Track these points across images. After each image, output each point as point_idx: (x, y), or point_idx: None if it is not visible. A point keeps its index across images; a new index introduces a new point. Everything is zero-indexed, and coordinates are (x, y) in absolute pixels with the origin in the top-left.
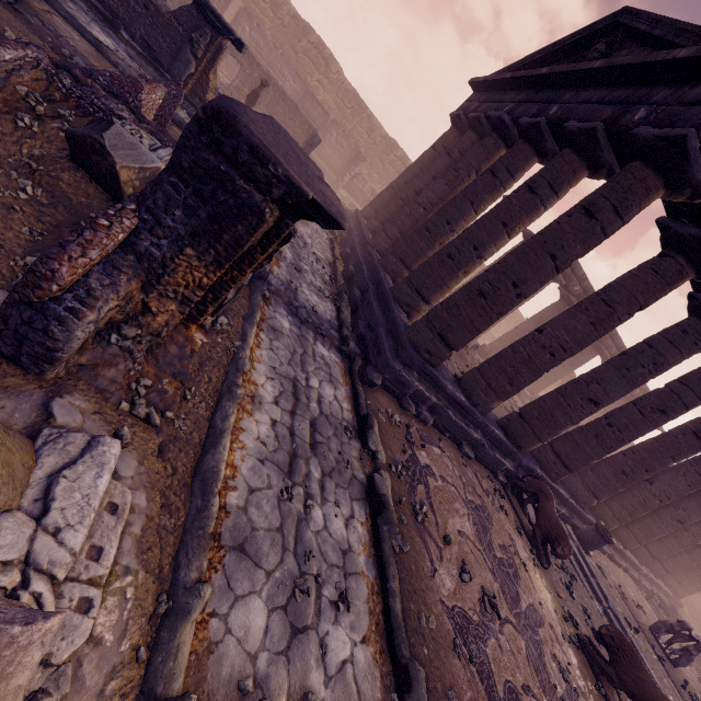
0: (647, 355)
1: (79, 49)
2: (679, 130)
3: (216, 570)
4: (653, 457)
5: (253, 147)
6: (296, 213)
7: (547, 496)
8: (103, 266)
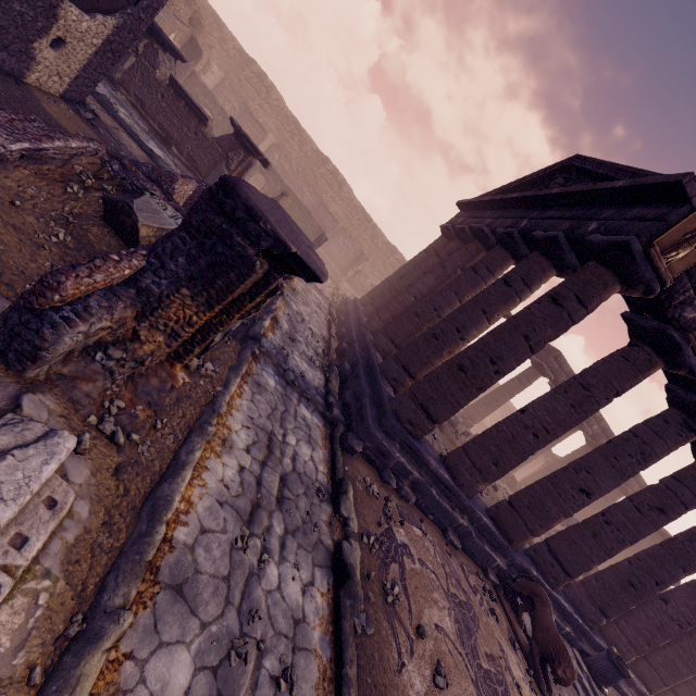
0: (633, 444)
1: (134, 154)
2: (623, 237)
3: (145, 606)
4: (661, 566)
5: (249, 207)
6: (283, 268)
7: (543, 601)
8: (105, 292)
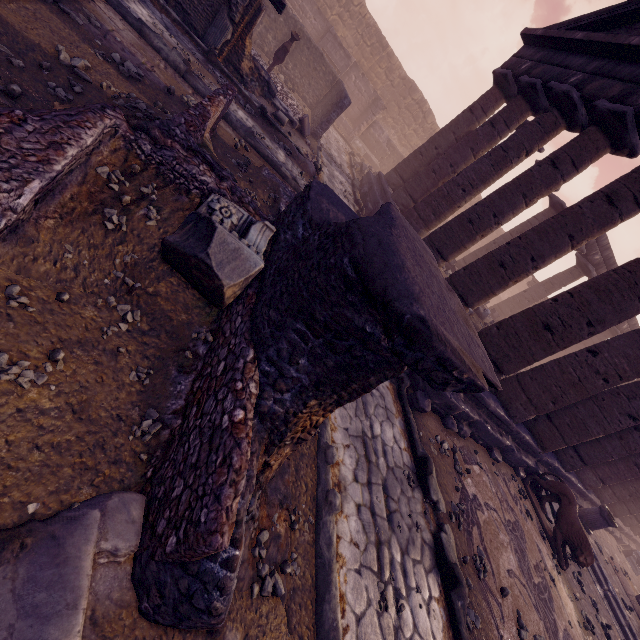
0: None
1: (126, 44)
2: None
3: None
4: None
5: (441, 357)
6: None
7: (570, 501)
8: None
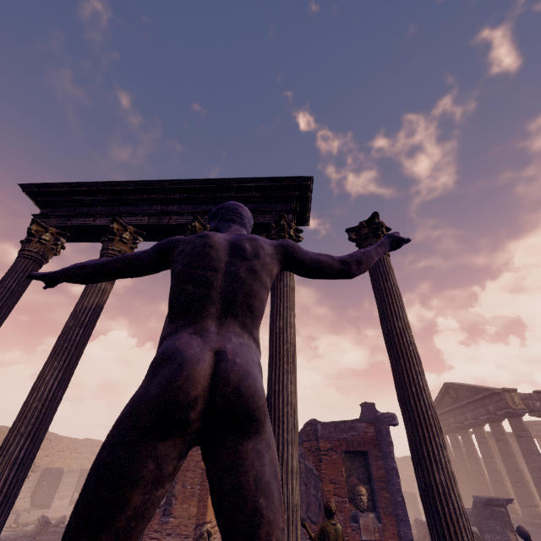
0: None
1: None
2: (505, 410)
3: None
4: None
5: (496, 499)
6: (505, 505)
7: None
8: None
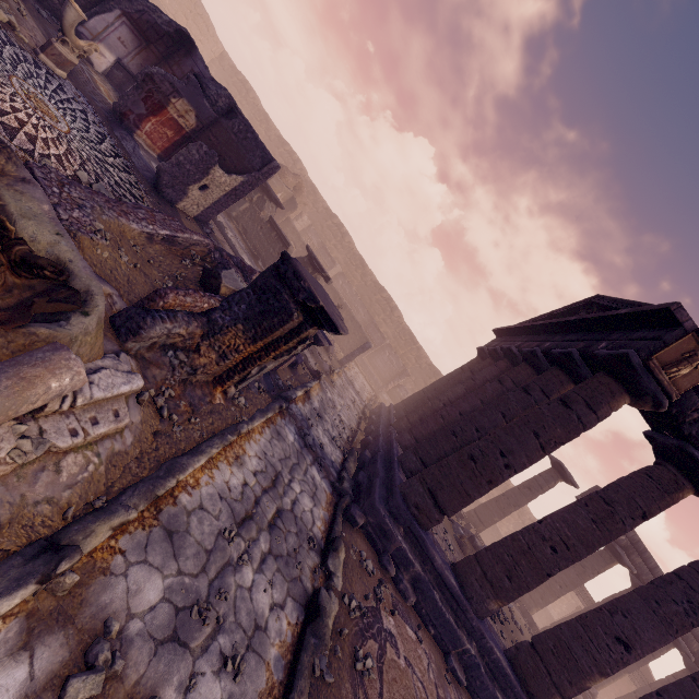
0: (678, 587)
1: None
2: (623, 350)
3: (144, 529)
4: None
5: (296, 271)
6: (313, 321)
7: None
8: (188, 313)
